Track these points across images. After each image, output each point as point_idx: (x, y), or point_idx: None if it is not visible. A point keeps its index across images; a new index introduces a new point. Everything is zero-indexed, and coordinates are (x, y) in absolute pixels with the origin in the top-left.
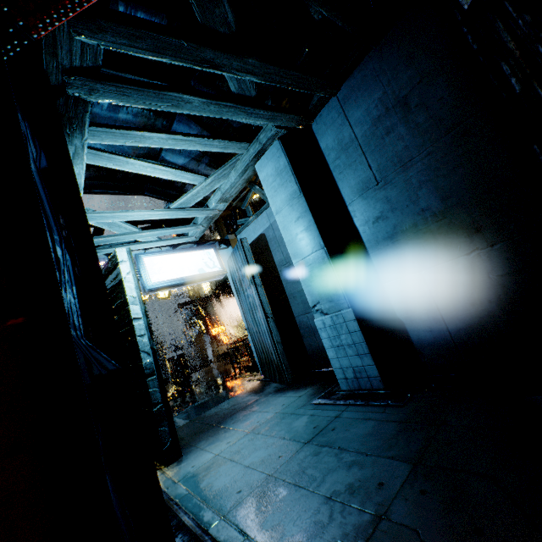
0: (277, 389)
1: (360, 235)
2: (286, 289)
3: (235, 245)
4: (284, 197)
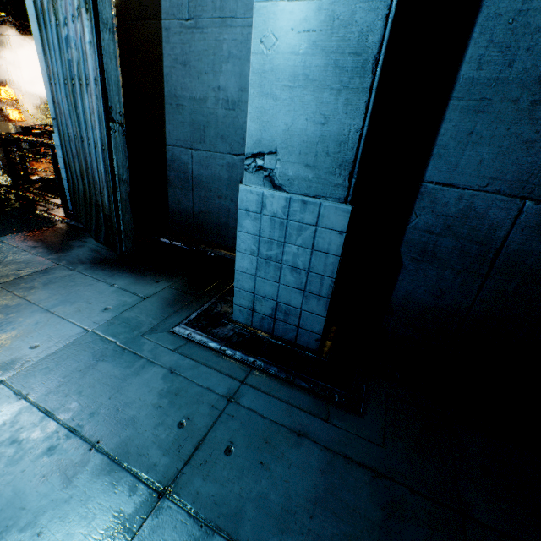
0: (97, 259)
1: (472, 29)
2: (168, 79)
3: None
4: None
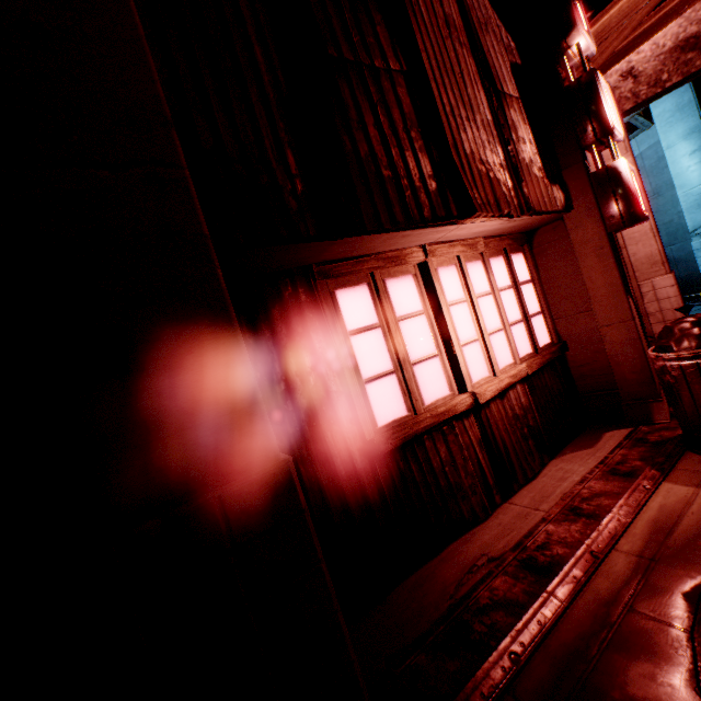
0: None
1: None
2: None
3: None
4: (681, 132)
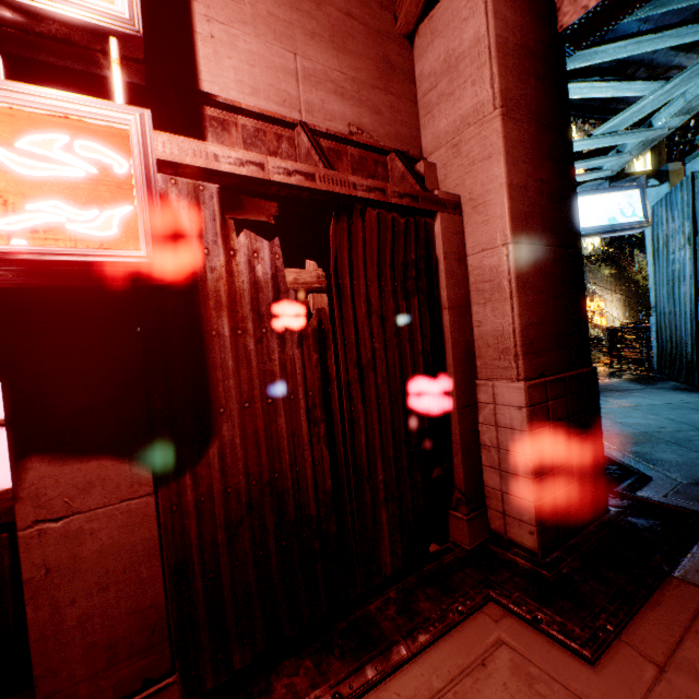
0: (676, 388)
1: None
2: None
3: (675, 180)
4: None
